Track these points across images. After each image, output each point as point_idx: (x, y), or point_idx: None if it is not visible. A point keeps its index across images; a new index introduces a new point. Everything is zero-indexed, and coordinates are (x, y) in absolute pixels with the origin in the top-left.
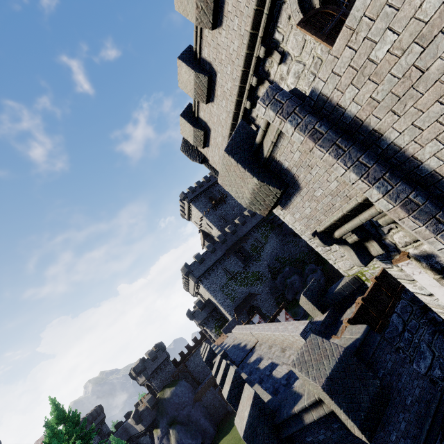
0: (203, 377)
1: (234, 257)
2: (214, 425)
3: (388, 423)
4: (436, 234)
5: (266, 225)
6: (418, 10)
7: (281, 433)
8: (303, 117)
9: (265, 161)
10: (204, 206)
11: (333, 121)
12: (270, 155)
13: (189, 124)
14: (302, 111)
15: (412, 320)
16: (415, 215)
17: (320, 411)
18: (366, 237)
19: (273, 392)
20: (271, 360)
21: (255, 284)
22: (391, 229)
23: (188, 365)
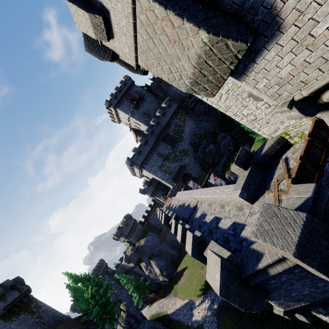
0: (162, 226)
1: (163, 143)
2: (177, 250)
3: None
4: None
5: (181, 111)
6: None
7: (249, 283)
8: None
9: None
10: (128, 108)
11: None
12: None
13: (82, 10)
14: None
15: None
16: None
17: (285, 265)
18: None
19: (224, 240)
20: (214, 215)
21: (183, 158)
22: None
23: (150, 222)
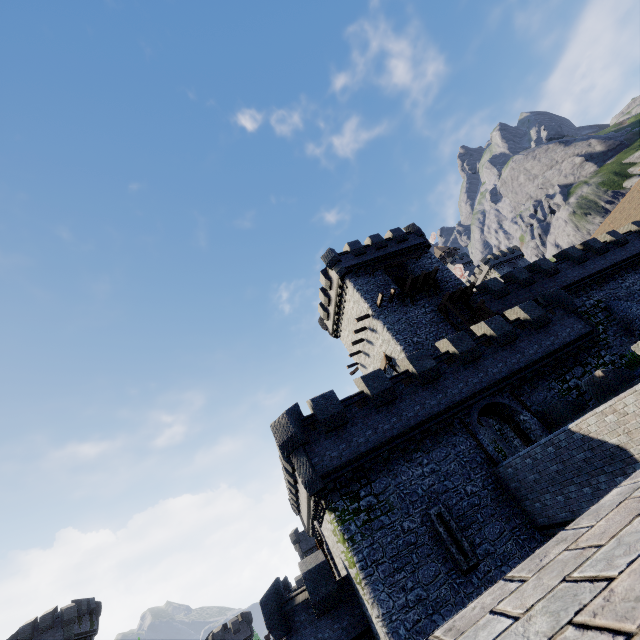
0: None
1: None
2: None
3: None
4: None
5: None
6: None
7: None
8: None
9: None
10: None
11: None
12: None
13: (291, 502)
14: None
15: None
16: None
17: None
18: None
19: None
20: None
21: None
22: None
23: None
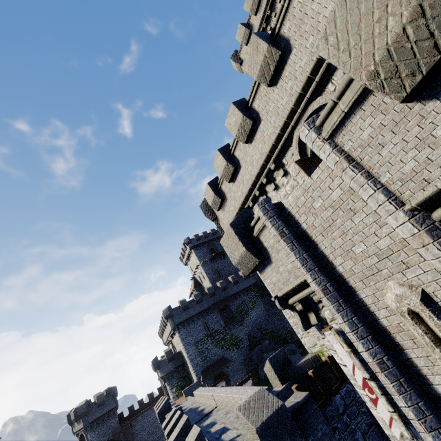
0: None
1: (218, 314)
2: None
3: None
4: (338, 312)
5: (256, 291)
6: (331, 195)
7: None
8: (278, 221)
9: (253, 239)
10: (204, 255)
11: (295, 228)
12: (257, 235)
13: (212, 191)
14: (278, 218)
15: (353, 405)
16: (328, 297)
17: None
18: (308, 309)
19: None
20: (224, 424)
21: (231, 348)
22: (323, 307)
23: (133, 425)
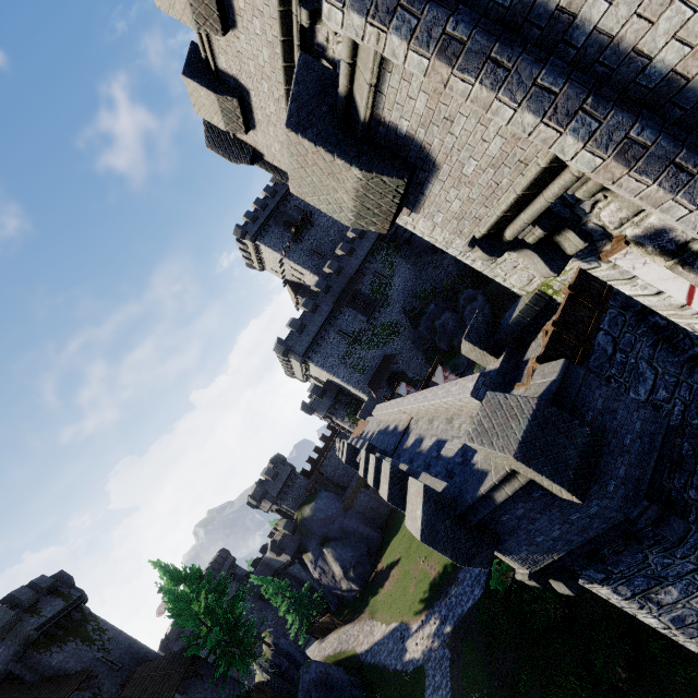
0: (348, 480)
1: (350, 310)
2: (378, 529)
3: (603, 474)
4: (676, 193)
5: (386, 247)
6: None
7: (468, 522)
8: (420, 13)
9: (365, 130)
10: (279, 240)
11: (478, 7)
12: (372, 114)
13: (206, 89)
14: None
15: (625, 334)
16: (641, 167)
17: (515, 484)
18: (557, 227)
19: (447, 475)
20: (436, 437)
21: (390, 340)
22: (597, 204)
23: (324, 471)
